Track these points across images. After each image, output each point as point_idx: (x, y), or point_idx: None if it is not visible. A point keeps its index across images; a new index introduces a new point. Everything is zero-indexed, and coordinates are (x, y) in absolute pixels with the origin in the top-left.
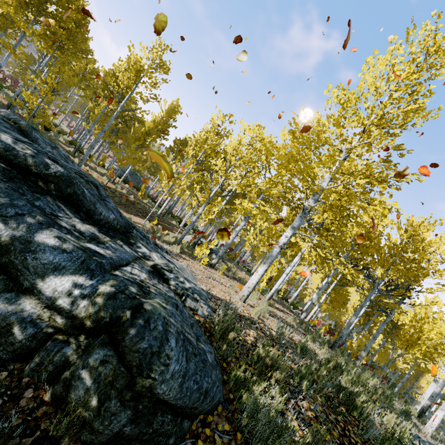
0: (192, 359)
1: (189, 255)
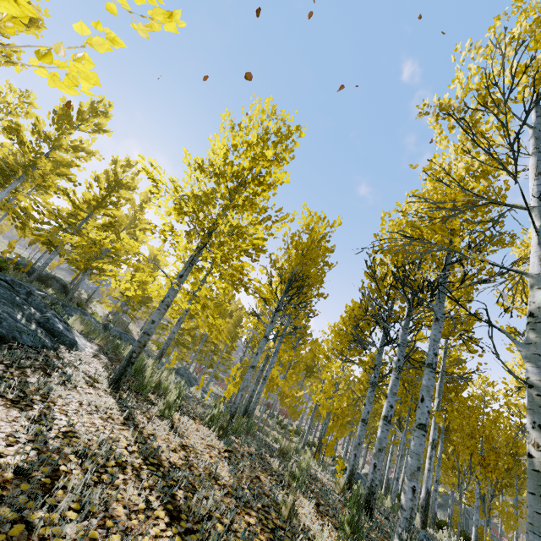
0: (65, 313)
1: None
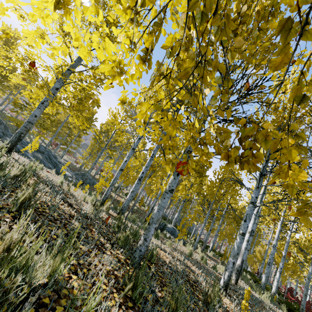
0: None
1: (74, 184)
